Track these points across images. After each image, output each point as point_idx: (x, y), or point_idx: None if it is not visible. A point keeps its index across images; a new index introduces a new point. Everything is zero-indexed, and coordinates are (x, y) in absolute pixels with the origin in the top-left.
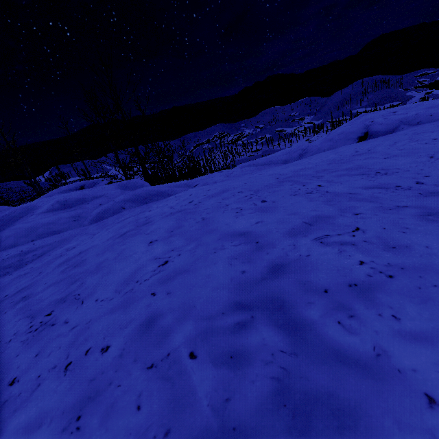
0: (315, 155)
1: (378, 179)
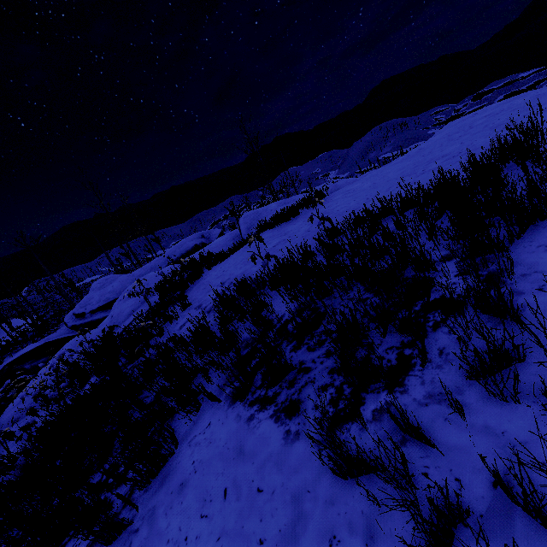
0: None
1: None
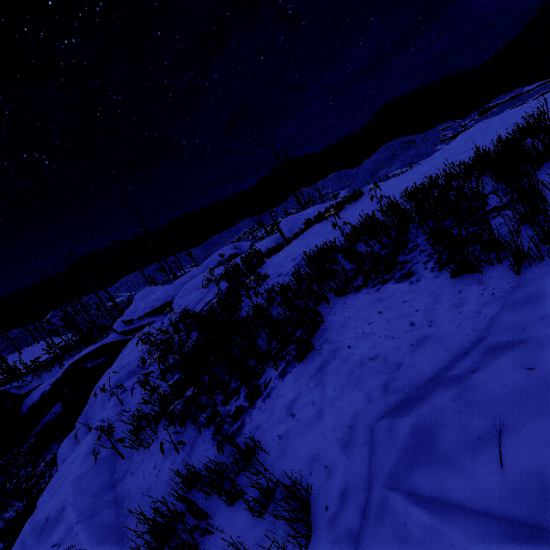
0: None
1: None
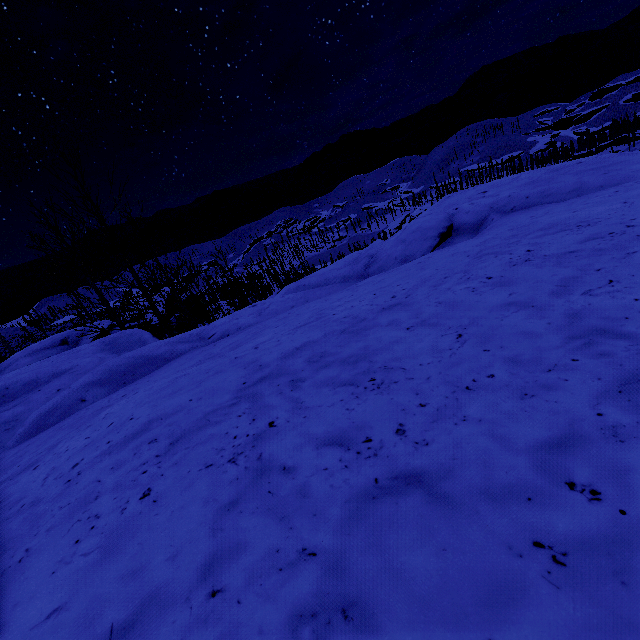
0: (367, 281)
1: (360, 406)
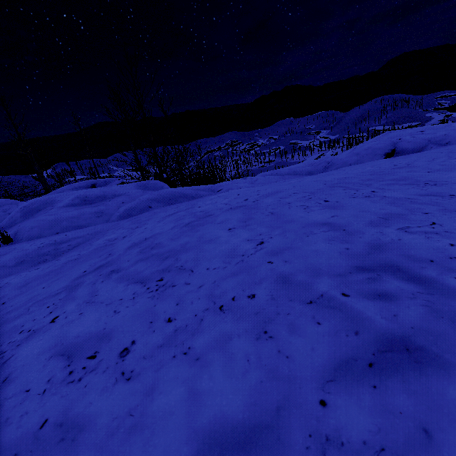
0: (346, 167)
1: (430, 189)
